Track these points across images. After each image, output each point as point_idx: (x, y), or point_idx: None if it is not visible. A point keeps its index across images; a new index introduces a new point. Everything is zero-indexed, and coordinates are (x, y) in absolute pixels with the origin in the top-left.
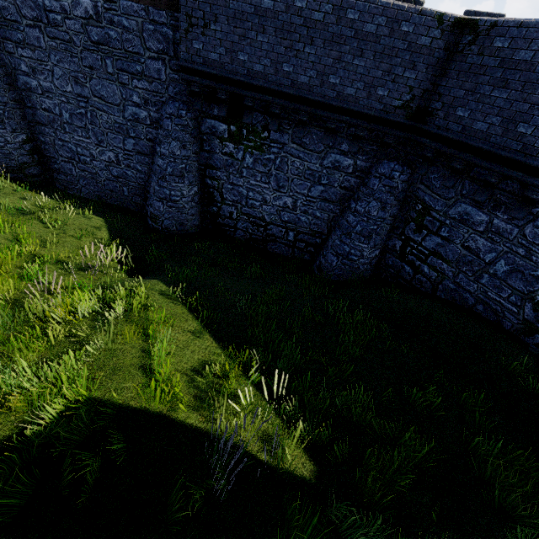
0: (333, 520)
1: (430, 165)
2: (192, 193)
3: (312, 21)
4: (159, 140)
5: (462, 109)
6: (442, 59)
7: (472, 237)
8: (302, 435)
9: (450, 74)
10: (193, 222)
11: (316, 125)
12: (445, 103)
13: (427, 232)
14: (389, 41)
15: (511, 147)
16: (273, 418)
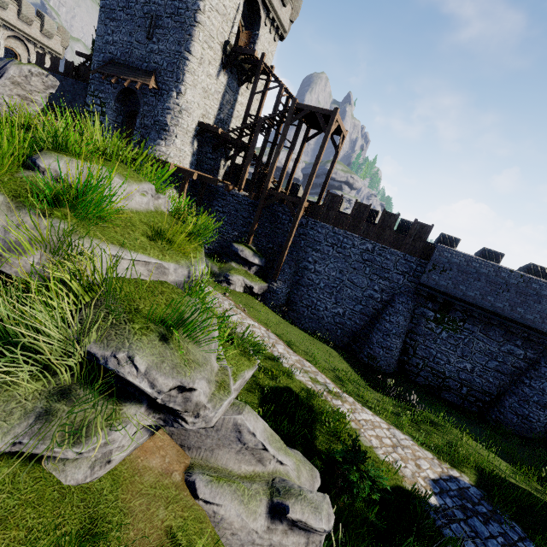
0: None
1: None
2: (400, 346)
3: (510, 283)
4: (388, 312)
5: None
6: None
7: None
8: None
9: None
10: (394, 365)
11: (499, 326)
12: None
13: None
14: None
15: None
16: None
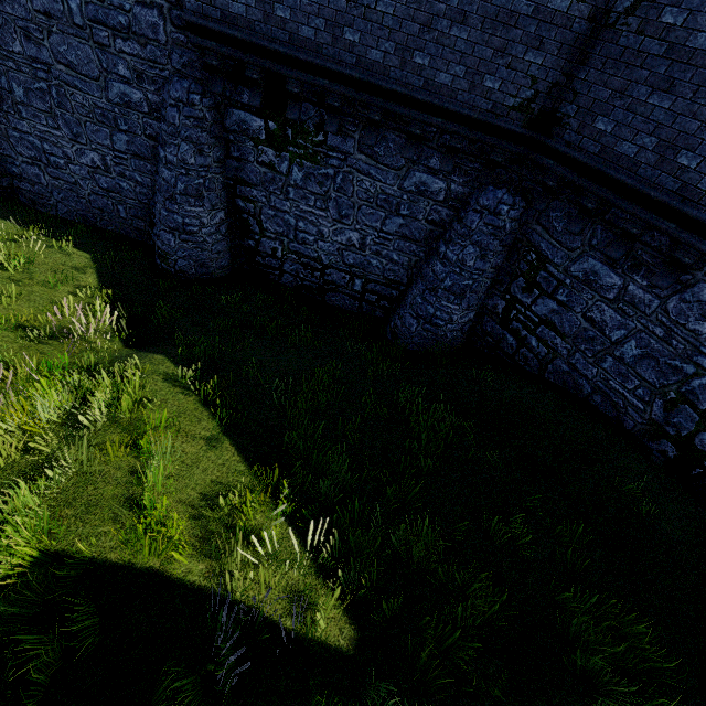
0: (372, 705)
1: (552, 198)
2: (216, 221)
3: None
4: (163, 139)
5: (605, 119)
6: (584, 35)
7: (598, 305)
8: (344, 589)
9: (594, 61)
10: (220, 263)
11: (394, 127)
12: (582, 107)
13: (539, 293)
14: (506, 0)
15: (665, 186)
16: (307, 565)
